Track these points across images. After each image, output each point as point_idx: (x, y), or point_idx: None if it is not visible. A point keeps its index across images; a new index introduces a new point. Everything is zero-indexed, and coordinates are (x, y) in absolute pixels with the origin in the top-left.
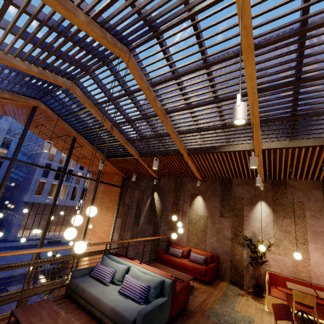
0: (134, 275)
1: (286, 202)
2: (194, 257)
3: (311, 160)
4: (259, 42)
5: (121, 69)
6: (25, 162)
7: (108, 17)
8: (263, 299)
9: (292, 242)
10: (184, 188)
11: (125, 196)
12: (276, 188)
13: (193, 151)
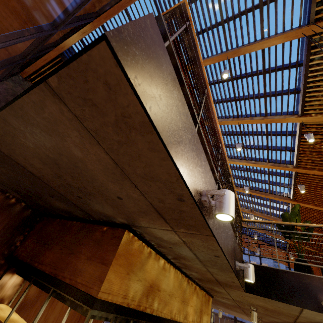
0: None
1: None
2: None
3: None
4: None
5: None
6: None
7: None
8: None
9: None
10: None
11: None
12: None
13: None
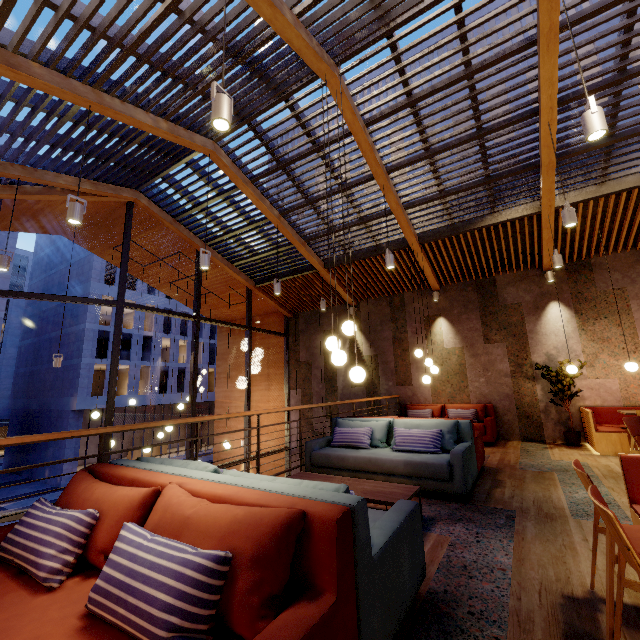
0: (409, 426)
1: (595, 294)
2: (456, 414)
3: (633, 214)
4: (564, 20)
5: (314, 101)
6: (139, 306)
7: (320, 11)
8: (583, 447)
9: (615, 354)
10: (409, 310)
11: (298, 349)
12: (575, 275)
13: (428, 236)
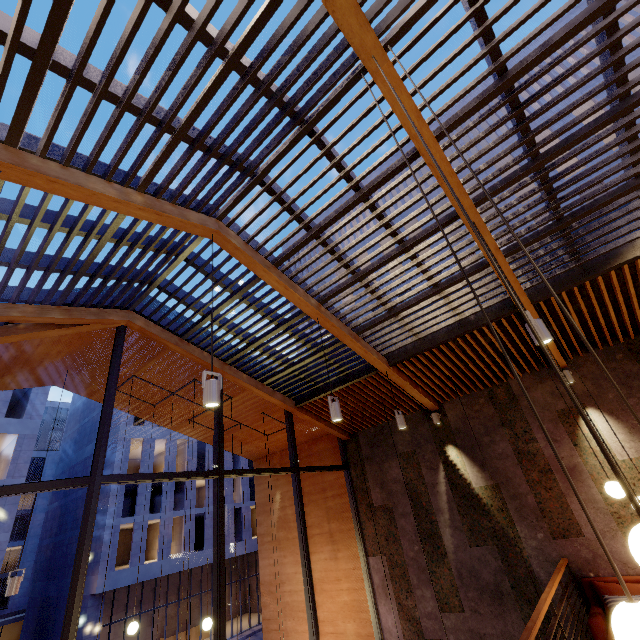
0: None
1: None
2: None
3: None
4: None
5: (354, 121)
6: (126, 477)
7: None
8: None
9: None
10: (526, 405)
11: (367, 487)
12: None
13: (543, 290)
